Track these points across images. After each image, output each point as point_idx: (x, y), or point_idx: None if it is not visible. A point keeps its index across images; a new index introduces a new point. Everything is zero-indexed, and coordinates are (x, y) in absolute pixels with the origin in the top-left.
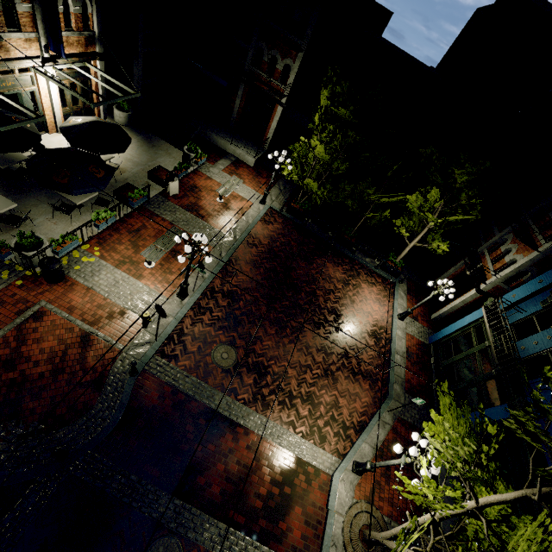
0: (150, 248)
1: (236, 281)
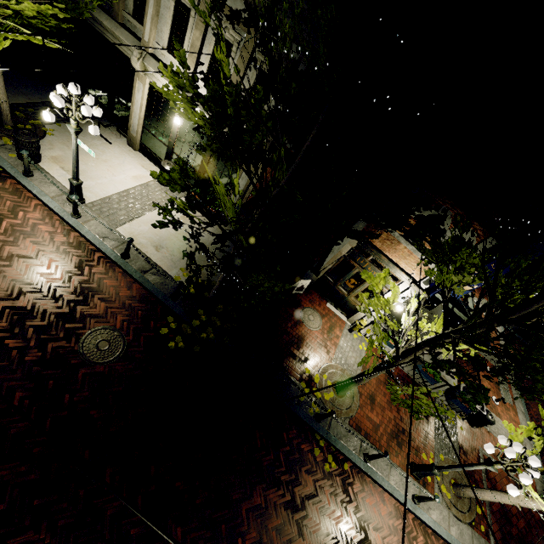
0: (501, 389)
1: (534, 414)
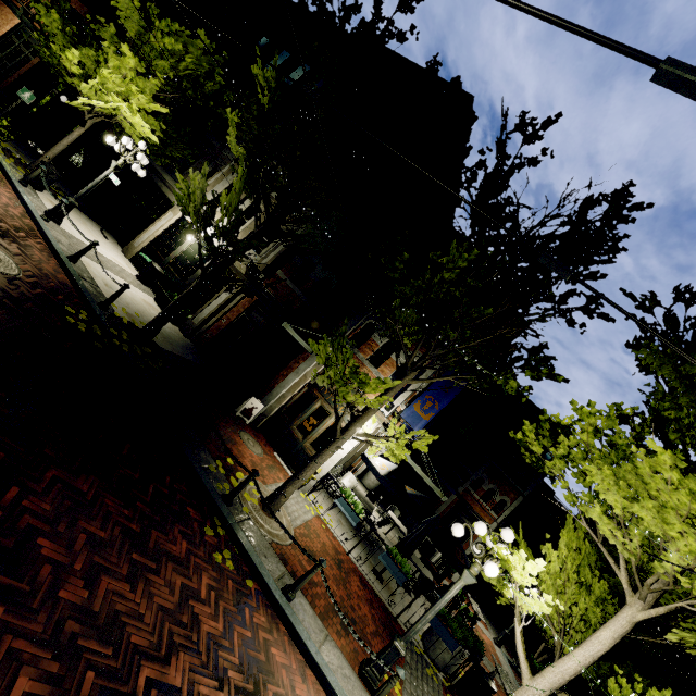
0: (507, 687)
1: None
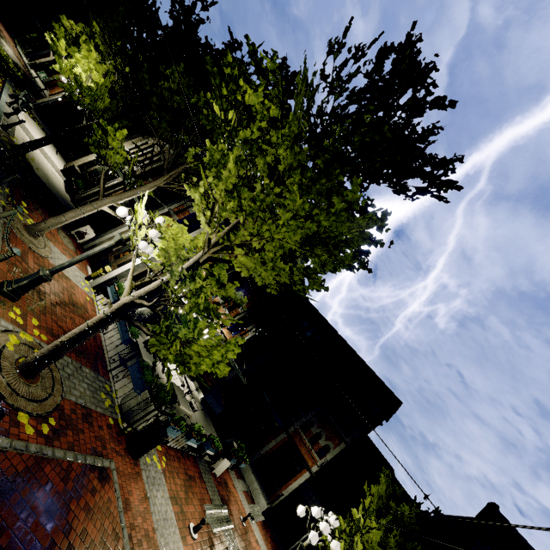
0: (211, 507)
1: None
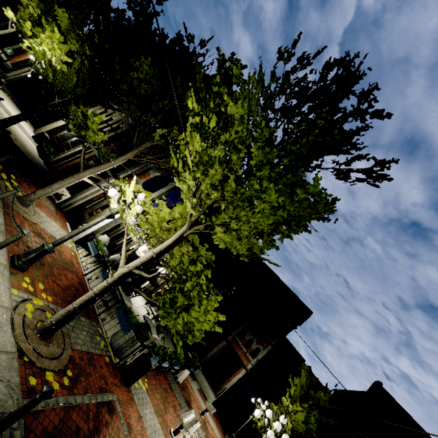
0: (185, 414)
1: None
